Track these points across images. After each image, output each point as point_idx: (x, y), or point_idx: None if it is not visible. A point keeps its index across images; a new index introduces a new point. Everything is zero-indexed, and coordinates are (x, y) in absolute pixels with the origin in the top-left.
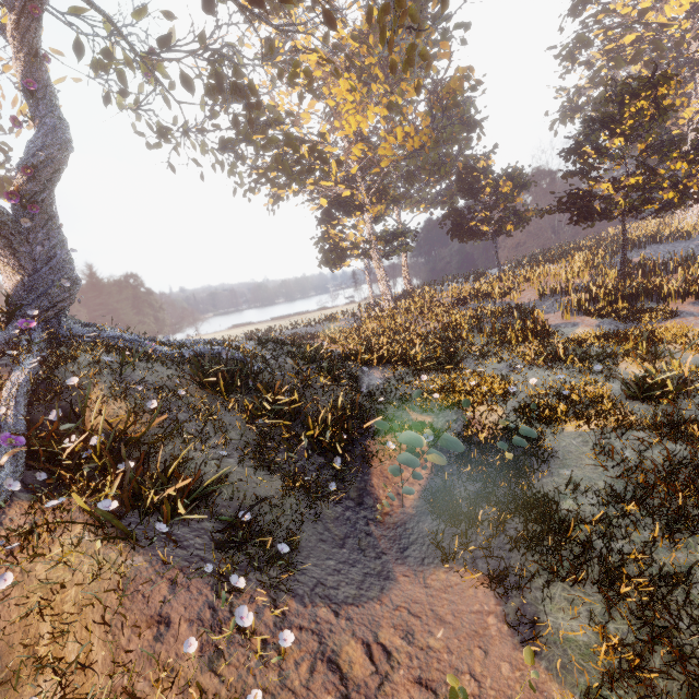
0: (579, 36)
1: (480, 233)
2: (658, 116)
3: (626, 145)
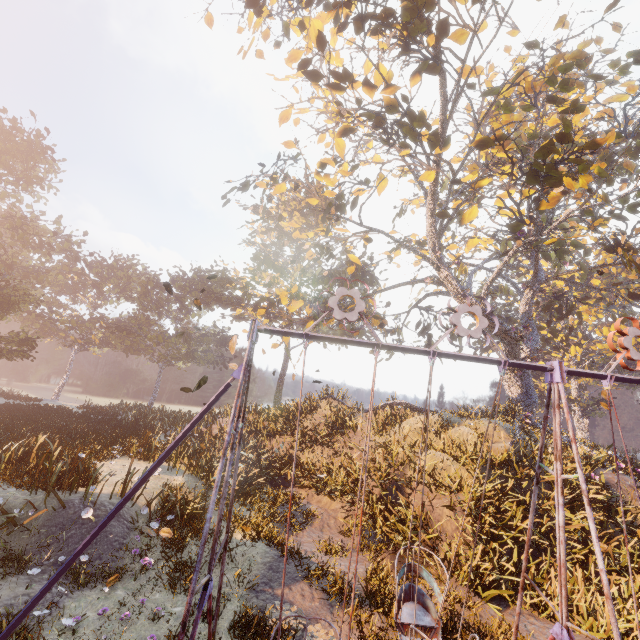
0: None
1: None
2: None
3: None
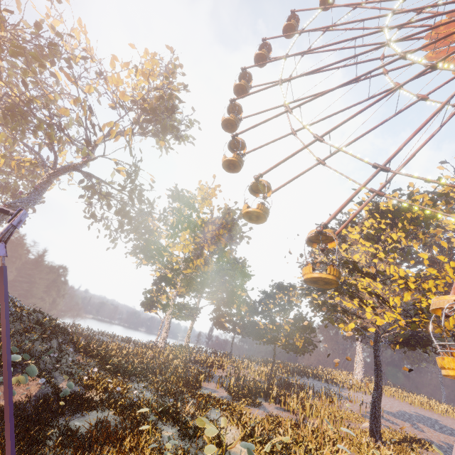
0: None
1: (225, 326)
2: (290, 303)
3: (280, 310)
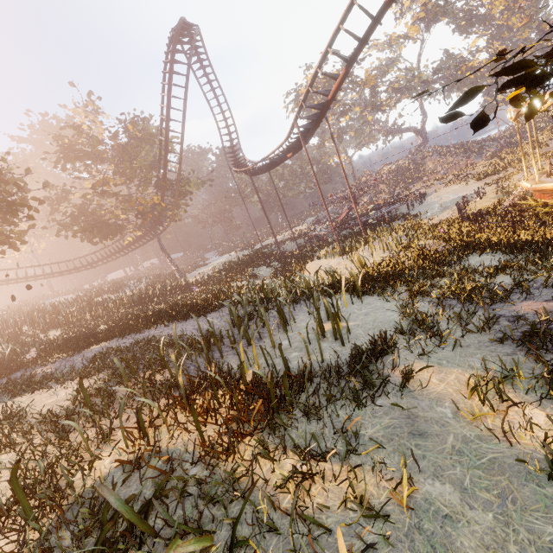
0: None
1: None
2: None
3: None
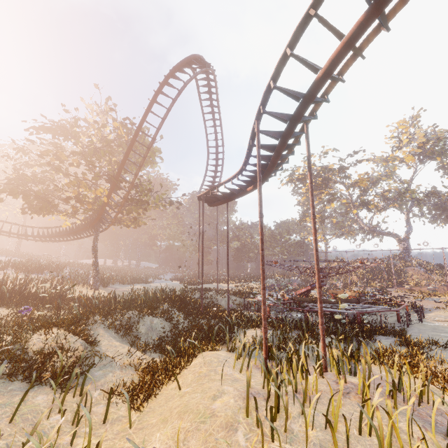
0: None
1: None
2: None
3: None
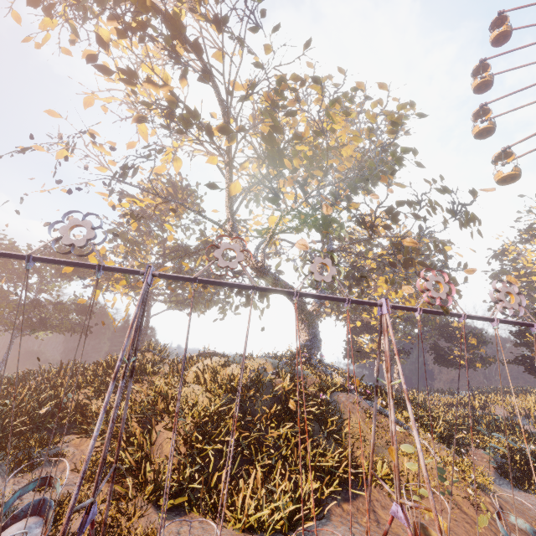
0: (502, 270)
1: (457, 363)
2: None
3: None
